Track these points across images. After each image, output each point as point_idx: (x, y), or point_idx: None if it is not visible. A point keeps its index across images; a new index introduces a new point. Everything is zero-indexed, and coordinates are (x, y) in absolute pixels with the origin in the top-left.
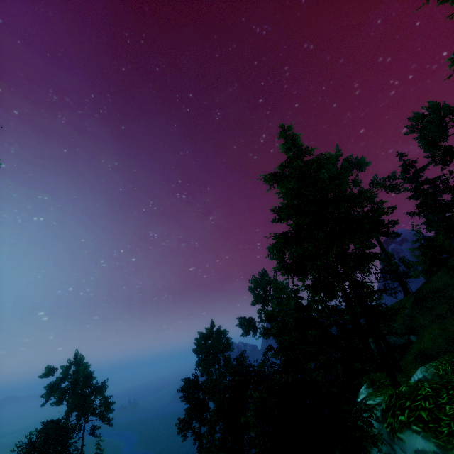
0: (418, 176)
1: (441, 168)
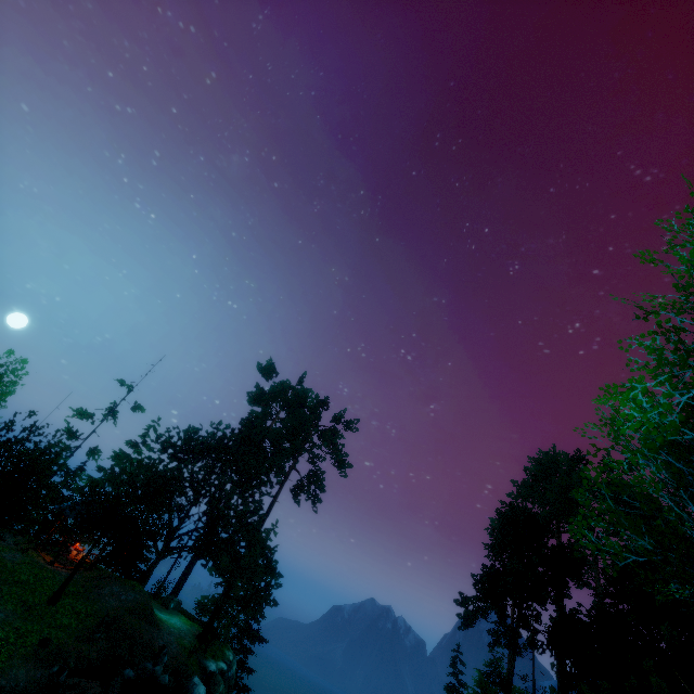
0: None
1: None
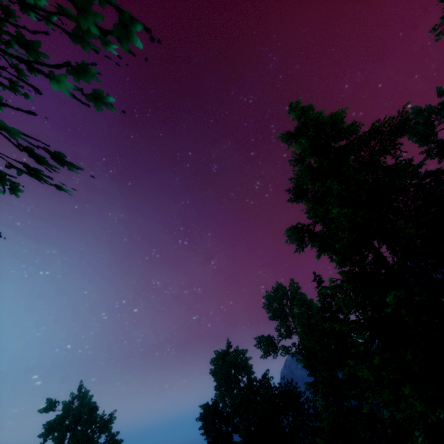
0: (418, 173)
1: (438, 161)
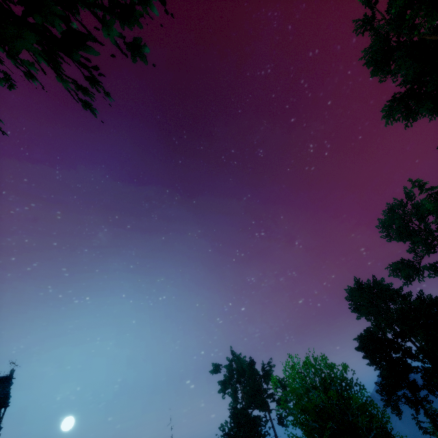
0: None
1: None
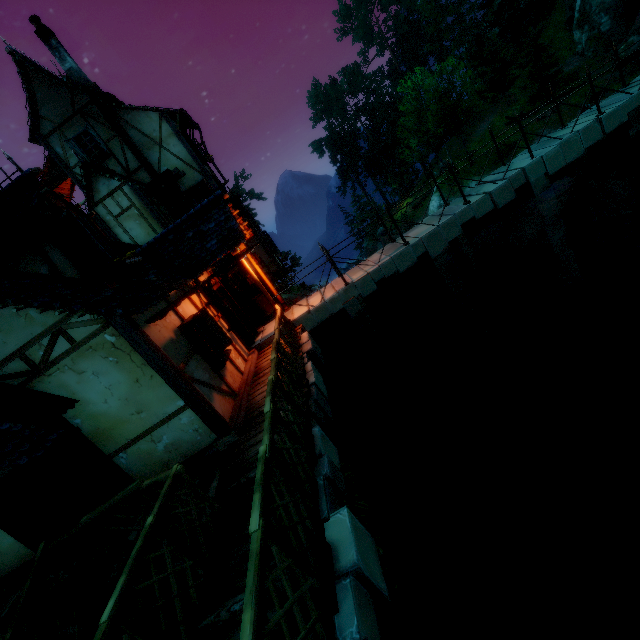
0: None
1: None
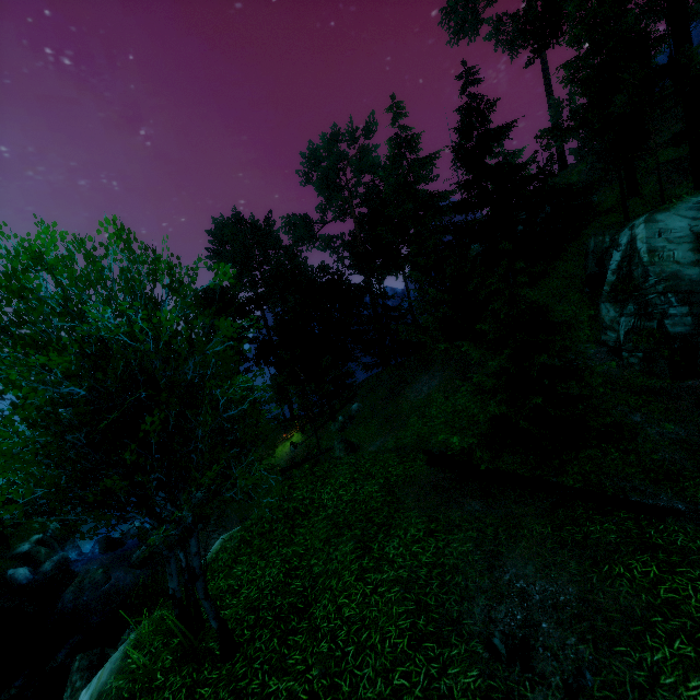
0: None
1: None
